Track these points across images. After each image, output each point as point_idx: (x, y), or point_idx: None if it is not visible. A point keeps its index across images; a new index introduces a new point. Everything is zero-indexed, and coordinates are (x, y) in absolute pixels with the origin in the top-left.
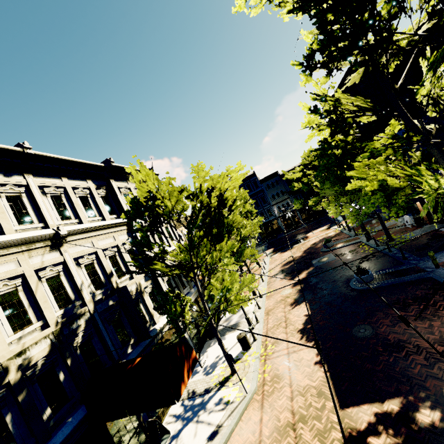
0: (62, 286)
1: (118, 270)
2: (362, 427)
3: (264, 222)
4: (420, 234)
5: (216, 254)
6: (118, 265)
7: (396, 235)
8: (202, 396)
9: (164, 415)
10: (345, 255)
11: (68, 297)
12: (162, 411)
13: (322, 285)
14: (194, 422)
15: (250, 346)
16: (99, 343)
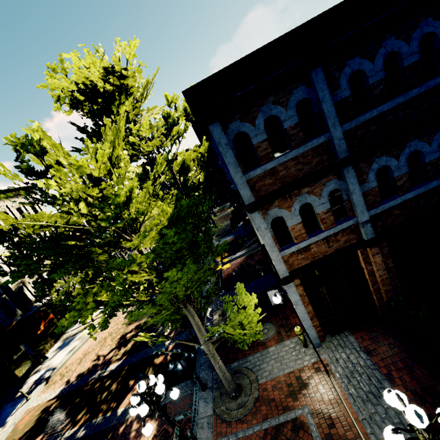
0: None
1: (2, 272)
2: (128, 331)
3: None
4: (228, 223)
5: None
6: (1, 268)
7: (222, 223)
8: (73, 337)
9: (48, 351)
10: None
11: None
12: (46, 349)
13: None
14: (63, 349)
15: None
16: None
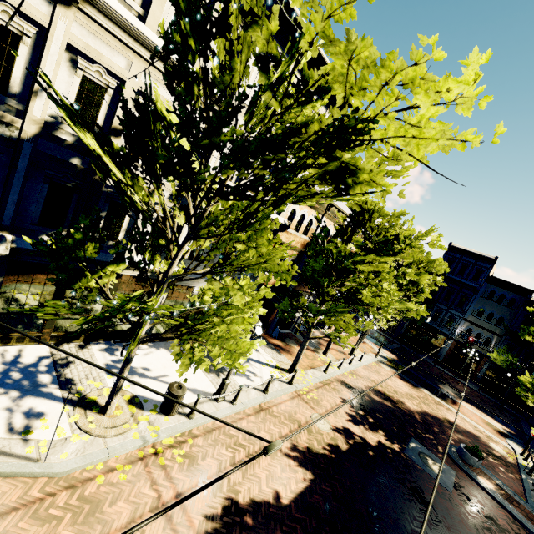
0: (12, 58)
1: None
2: None
3: (429, 323)
4: None
5: (251, 255)
6: None
7: None
8: (54, 381)
9: (20, 343)
10: (472, 511)
11: (7, 80)
12: (23, 336)
13: (368, 494)
14: None
15: (170, 413)
16: (1, 182)
